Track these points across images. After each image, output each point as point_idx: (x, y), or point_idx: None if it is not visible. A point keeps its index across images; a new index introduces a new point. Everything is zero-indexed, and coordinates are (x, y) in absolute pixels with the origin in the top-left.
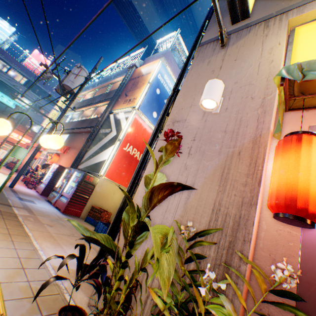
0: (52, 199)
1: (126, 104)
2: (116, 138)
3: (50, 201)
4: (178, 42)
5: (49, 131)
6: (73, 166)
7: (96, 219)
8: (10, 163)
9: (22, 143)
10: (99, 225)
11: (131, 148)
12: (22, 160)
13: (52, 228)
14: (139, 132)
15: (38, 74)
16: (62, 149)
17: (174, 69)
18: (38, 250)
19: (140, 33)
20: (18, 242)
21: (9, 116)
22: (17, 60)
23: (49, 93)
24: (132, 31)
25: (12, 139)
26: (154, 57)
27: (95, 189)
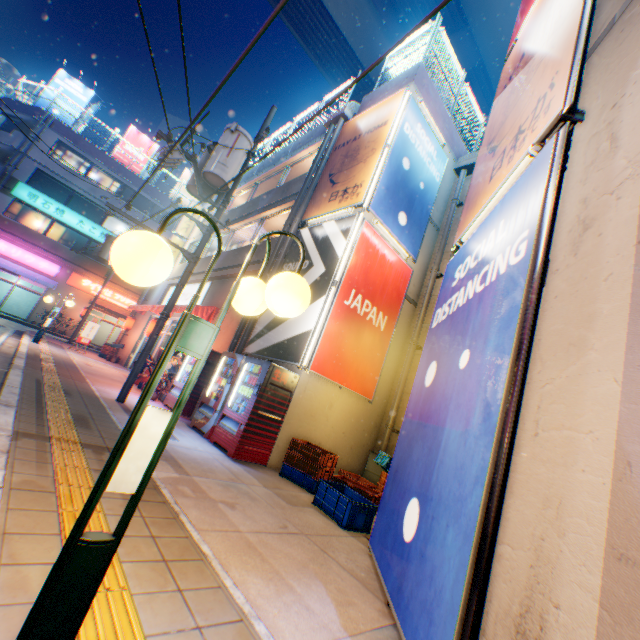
0: (202, 425)
1: (337, 202)
2: (328, 281)
3: (197, 428)
4: (438, 45)
5: (183, 276)
6: (233, 348)
7: (307, 472)
8: (105, 346)
9: (121, 308)
10: (326, 492)
11: (358, 301)
12: (204, 359)
13: (237, 516)
14: (374, 261)
15: (139, 172)
16: (204, 313)
17: (435, 109)
18: (250, 617)
19: (330, 55)
20: (192, 592)
21: (162, 223)
22: (101, 150)
23: (160, 206)
24: (313, 54)
25: (102, 301)
26: (386, 89)
27: (293, 399)
